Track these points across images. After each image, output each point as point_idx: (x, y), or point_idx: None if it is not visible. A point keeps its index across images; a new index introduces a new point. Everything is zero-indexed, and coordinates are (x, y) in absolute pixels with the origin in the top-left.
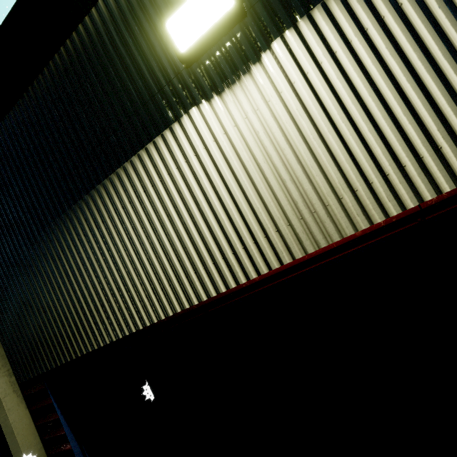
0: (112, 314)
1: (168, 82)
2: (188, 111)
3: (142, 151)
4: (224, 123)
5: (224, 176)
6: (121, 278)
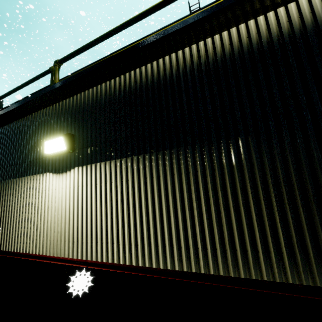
0: None
1: (46, 157)
2: (47, 172)
3: (29, 177)
4: (53, 186)
5: (46, 206)
6: (2, 223)
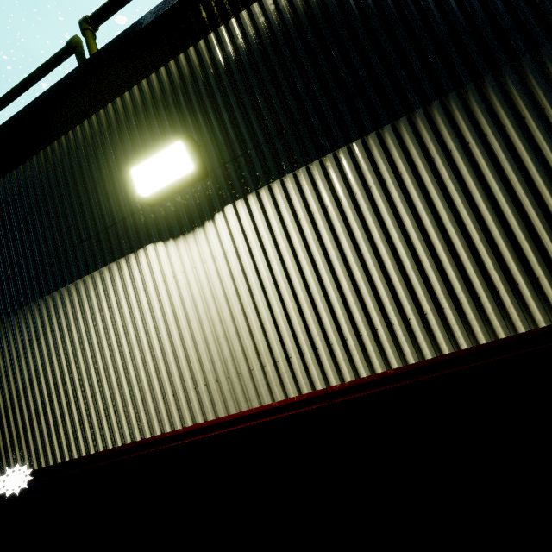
0: (32, 439)
1: (132, 214)
2: (146, 246)
3: (96, 273)
4: (175, 267)
5: (167, 317)
6: (50, 401)
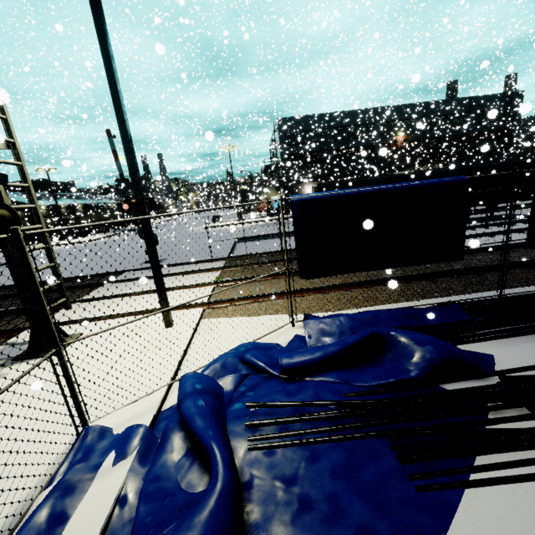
0: None
1: None
2: None
3: None
4: None
5: None
6: None
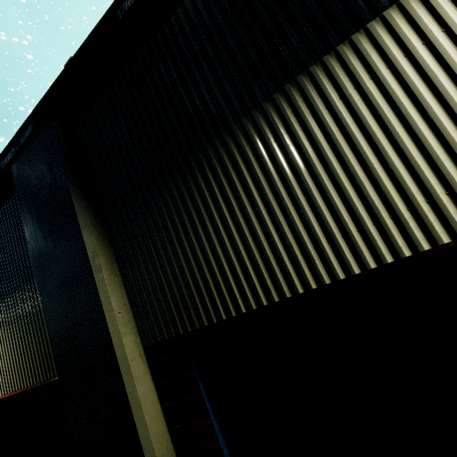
0: (328, 243)
1: None
2: None
3: None
4: None
5: None
6: (355, 186)
